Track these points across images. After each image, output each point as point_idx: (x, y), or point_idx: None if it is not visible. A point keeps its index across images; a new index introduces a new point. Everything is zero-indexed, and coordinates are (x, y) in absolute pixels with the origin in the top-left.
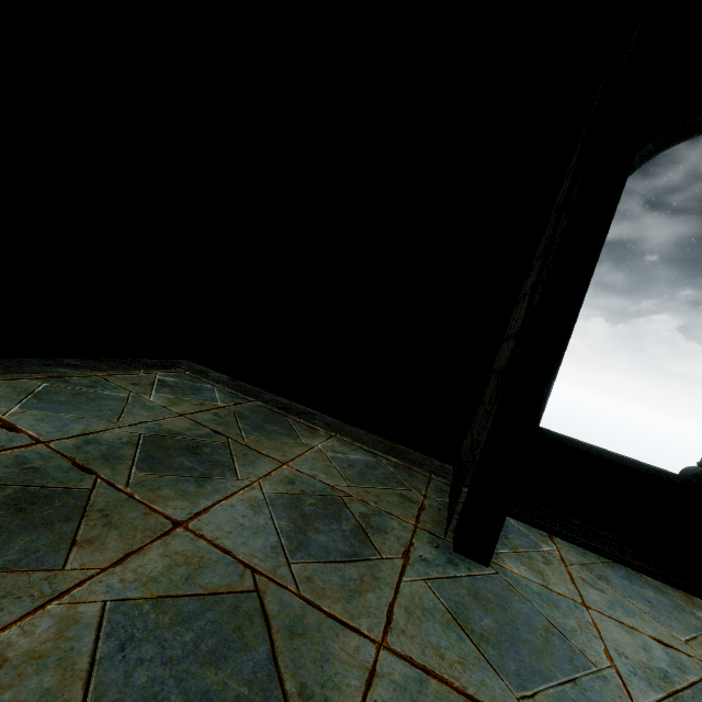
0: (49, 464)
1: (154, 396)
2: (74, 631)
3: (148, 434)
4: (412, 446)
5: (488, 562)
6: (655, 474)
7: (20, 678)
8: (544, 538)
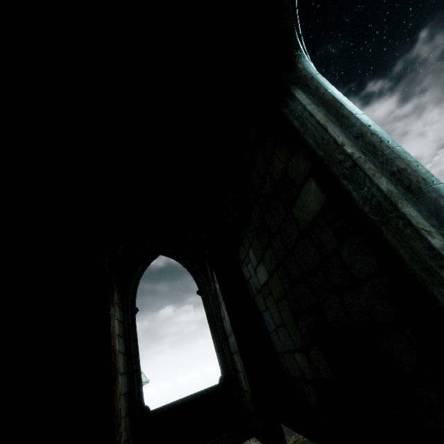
0: None
1: None
2: None
3: None
4: None
5: None
6: (205, 393)
7: None
8: None
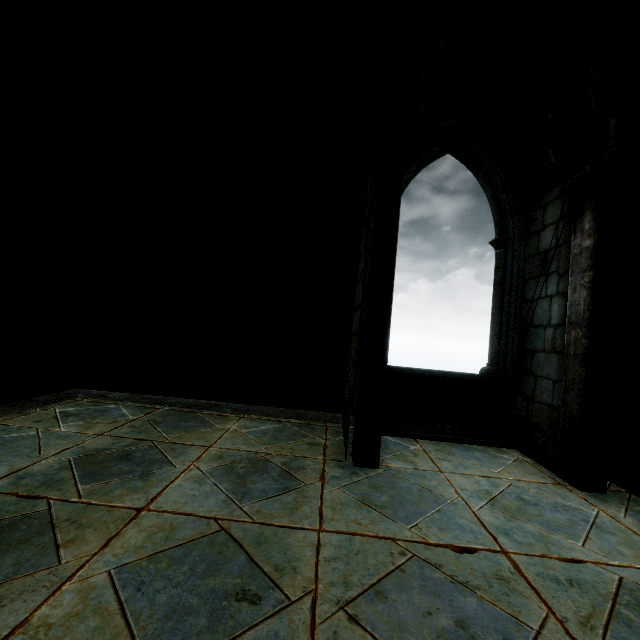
0: None
1: (63, 426)
2: (94, 593)
3: (77, 457)
4: (308, 407)
5: (378, 465)
6: (465, 377)
7: (69, 629)
8: (412, 442)
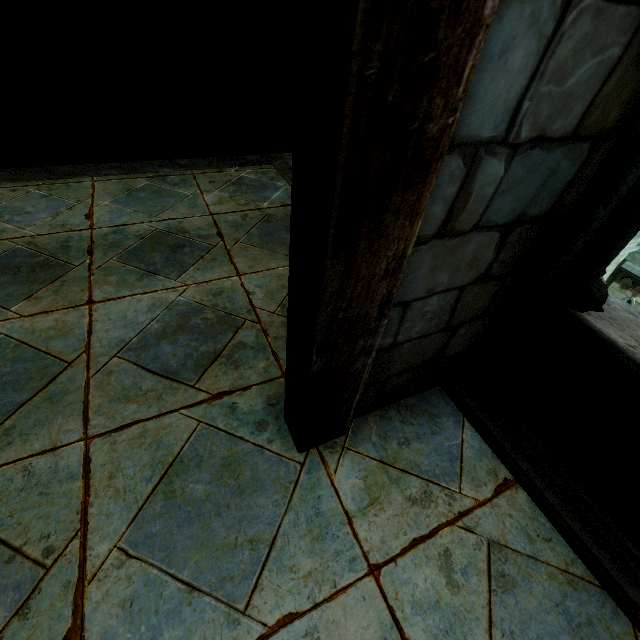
0: (77, 245)
1: (212, 194)
2: None
3: (161, 230)
4: None
5: (298, 449)
6: None
7: None
8: (489, 478)
